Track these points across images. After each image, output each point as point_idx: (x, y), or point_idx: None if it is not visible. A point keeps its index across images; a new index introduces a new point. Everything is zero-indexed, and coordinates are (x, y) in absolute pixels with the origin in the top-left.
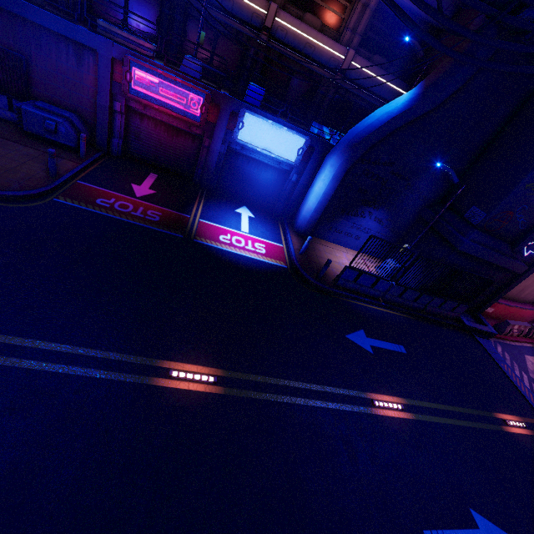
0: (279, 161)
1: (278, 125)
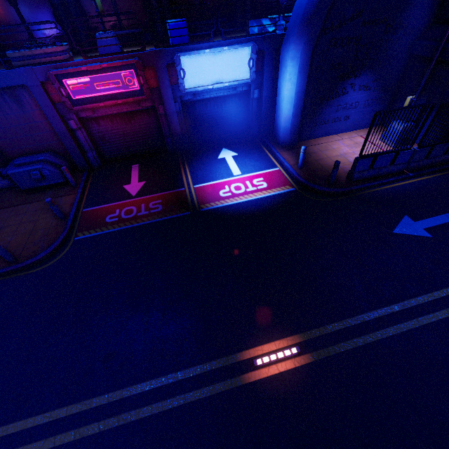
0: (234, 86)
1: (217, 50)
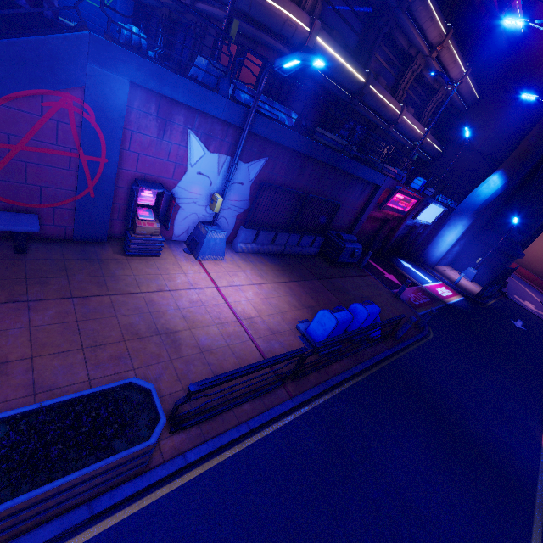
0: (421, 223)
1: (440, 206)
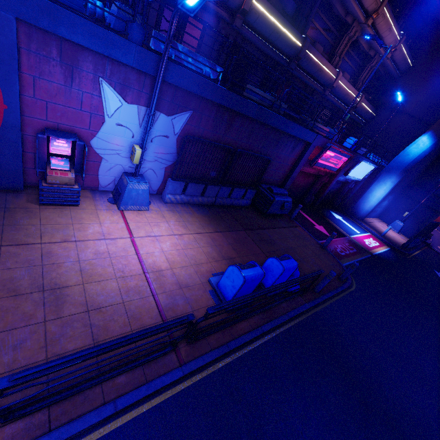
0: (352, 179)
1: (370, 164)
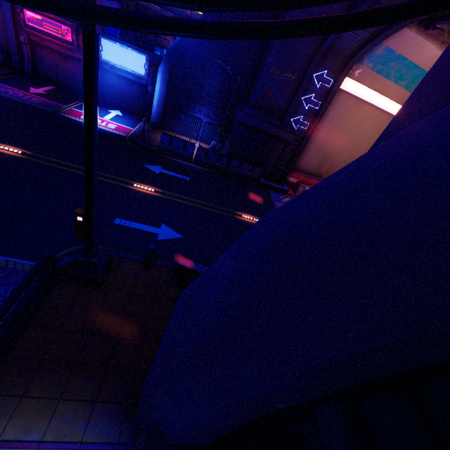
0: (136, 76)
1: (124, 46)
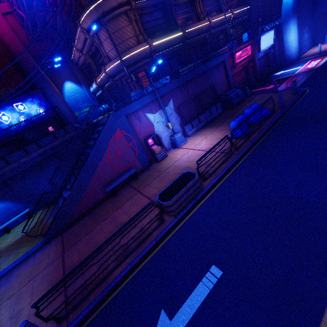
0: (268, 48)
1: (268, 32)
